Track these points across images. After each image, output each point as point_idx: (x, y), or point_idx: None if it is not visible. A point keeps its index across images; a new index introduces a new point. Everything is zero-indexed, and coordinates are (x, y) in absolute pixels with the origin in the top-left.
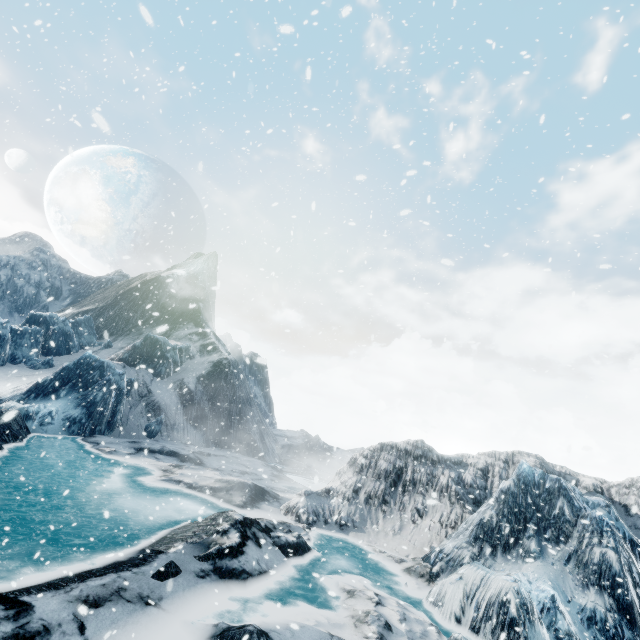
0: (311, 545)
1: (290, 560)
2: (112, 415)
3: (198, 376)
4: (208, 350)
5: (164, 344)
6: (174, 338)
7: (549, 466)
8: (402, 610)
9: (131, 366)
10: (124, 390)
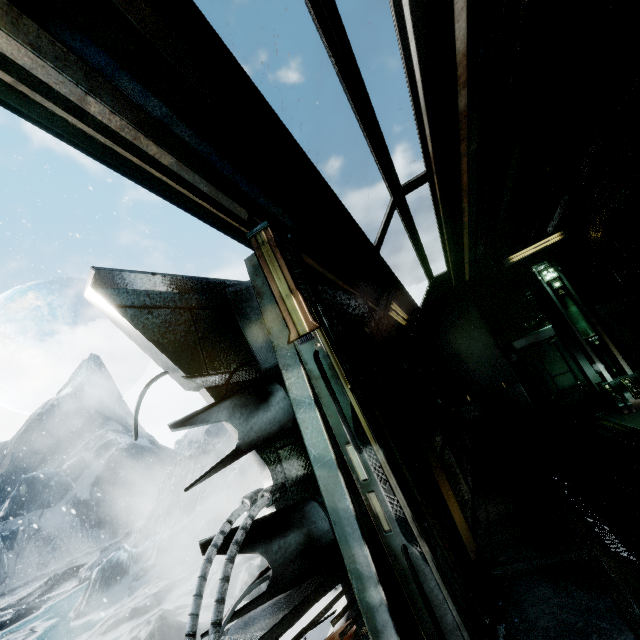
0: (54, 605)
1: None
2: None
3: (92, 481)
4: (106, 448)
5: (44, 476)
6: (69, 459)
7: None
8: (13, 636)
9: (16, 516)
10: None
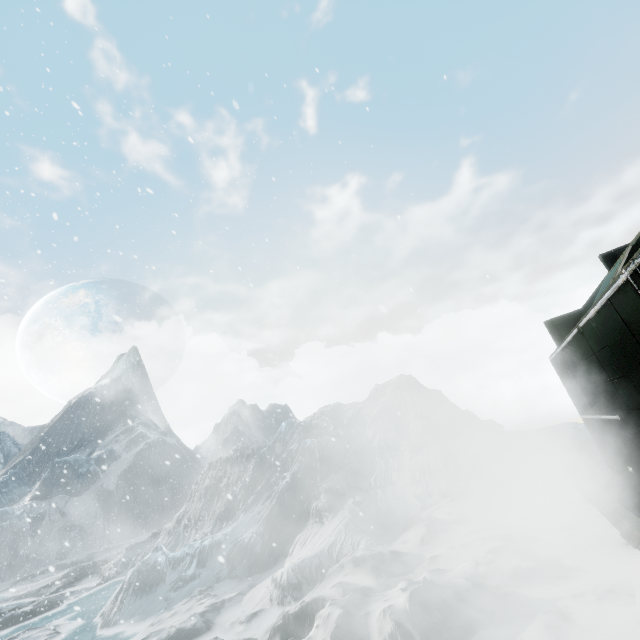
0: (76, 602)
1: (3, 632)
2: (13, 558)
3: (120, 474)
4: (135, 442)
5: (75, 462)
6: (99, 448)
7: (340, 409)
8: (35, 633)
9: (45, 499)
10: (24, 528)
